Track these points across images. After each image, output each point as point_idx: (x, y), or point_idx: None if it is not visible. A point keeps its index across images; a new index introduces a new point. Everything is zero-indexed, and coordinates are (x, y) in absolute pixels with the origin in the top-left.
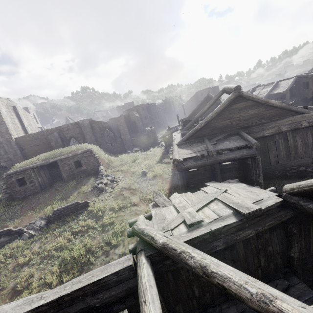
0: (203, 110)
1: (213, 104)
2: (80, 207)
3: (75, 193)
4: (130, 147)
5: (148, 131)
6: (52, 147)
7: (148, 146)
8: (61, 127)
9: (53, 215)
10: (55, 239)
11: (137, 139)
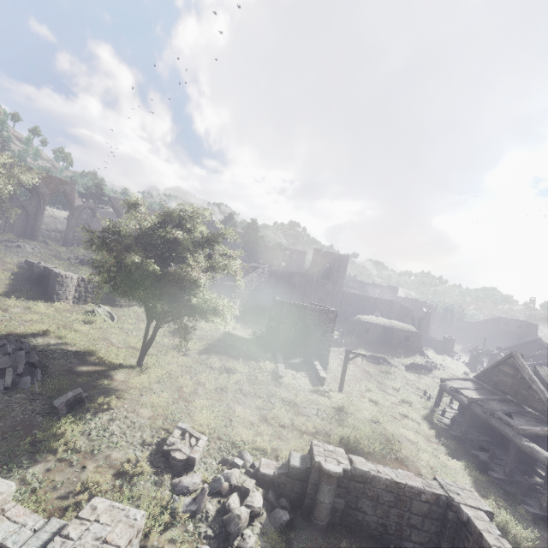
0: (541, 352)
1: (541, 350)
2: (426, 369)
3: (409, 359)
4: (424, 345)
5: (447, 338)
6: (361, 310)
7: (440, 353)
8: (377, 299)
9: (410, 364)
10: (423, 378)
11: (432, 341)
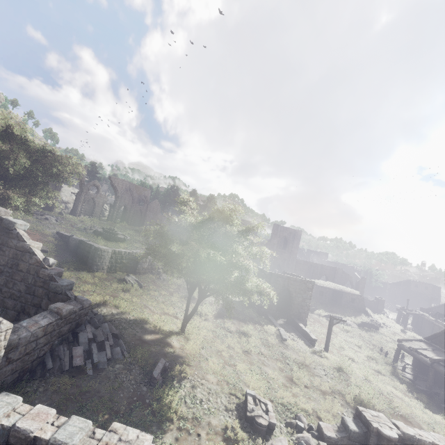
0: None
1: None
2: (374, 327)
3: (358, 318)
4: None
5: (379, 299)
6: (310, 275)
7: (373, 311)
8: (323, 265)
9: (361, 323)
10: (374, 336)
11: (367, 301)
